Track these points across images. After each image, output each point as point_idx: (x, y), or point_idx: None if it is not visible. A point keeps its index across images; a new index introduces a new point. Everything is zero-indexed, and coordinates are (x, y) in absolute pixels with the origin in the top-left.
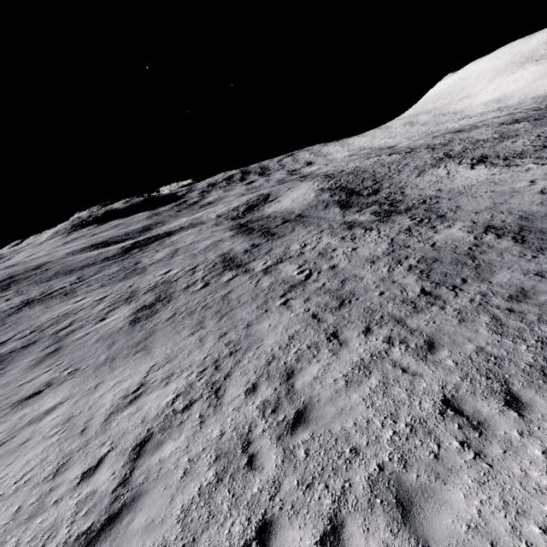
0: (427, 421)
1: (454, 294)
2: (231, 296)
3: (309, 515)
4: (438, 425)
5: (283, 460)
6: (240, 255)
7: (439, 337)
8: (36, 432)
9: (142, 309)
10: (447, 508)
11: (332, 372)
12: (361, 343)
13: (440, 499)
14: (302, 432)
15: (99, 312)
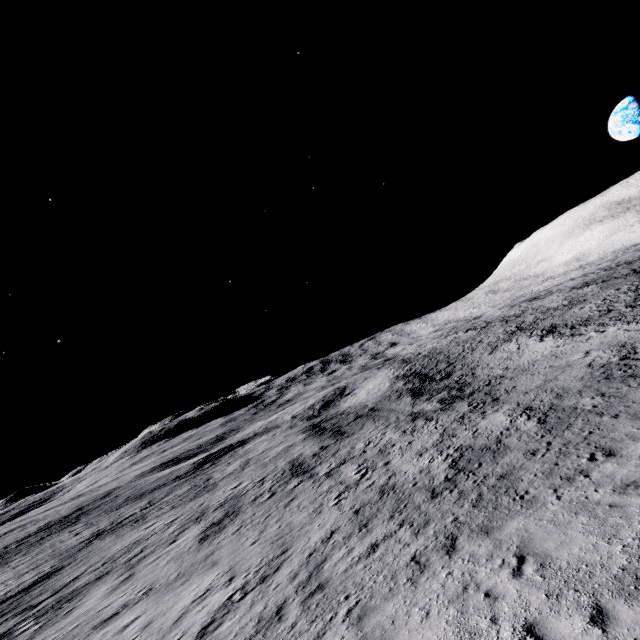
0: (396, 571)
1: (466, 478)
2: (293, 503)
3: (307, 634)
4: (401, 572)
5: (301, 612)
6: (308, 460)
7: (436, 514)
8: (120, 639)
9: (211, 527)
10: (382, 612)
11: (353, 553)
12: (382, 528)
13: (381, 609)
14: (318, 595)
15: (170, 535)
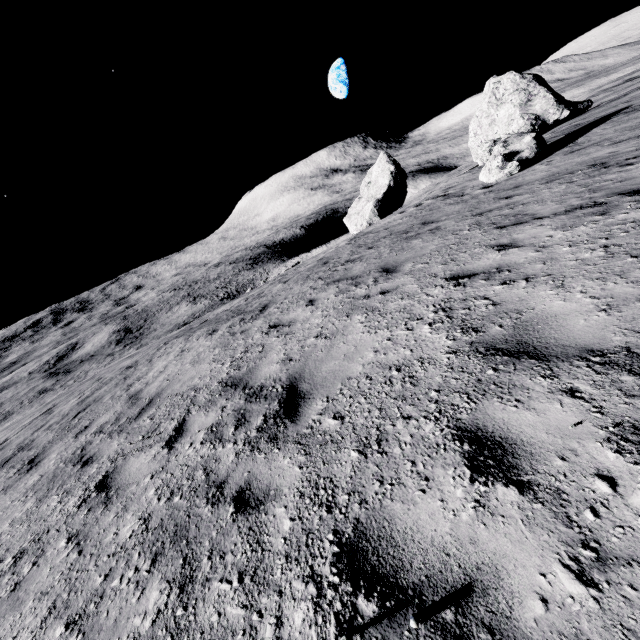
0: None
1: None
2: (44, 398)
3: None
4: None
5: None
6: (50, 387)
7: None
8: None
9: None
10: None
11: None
12: None
13: None
14: None
15: None
